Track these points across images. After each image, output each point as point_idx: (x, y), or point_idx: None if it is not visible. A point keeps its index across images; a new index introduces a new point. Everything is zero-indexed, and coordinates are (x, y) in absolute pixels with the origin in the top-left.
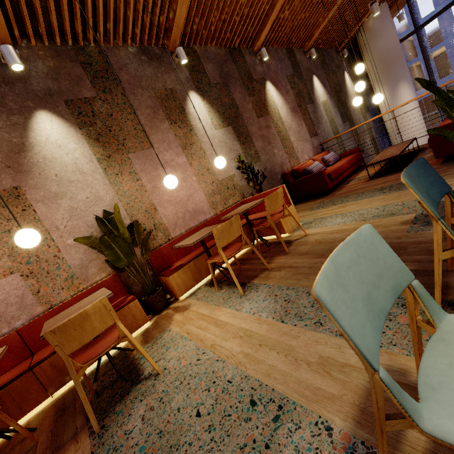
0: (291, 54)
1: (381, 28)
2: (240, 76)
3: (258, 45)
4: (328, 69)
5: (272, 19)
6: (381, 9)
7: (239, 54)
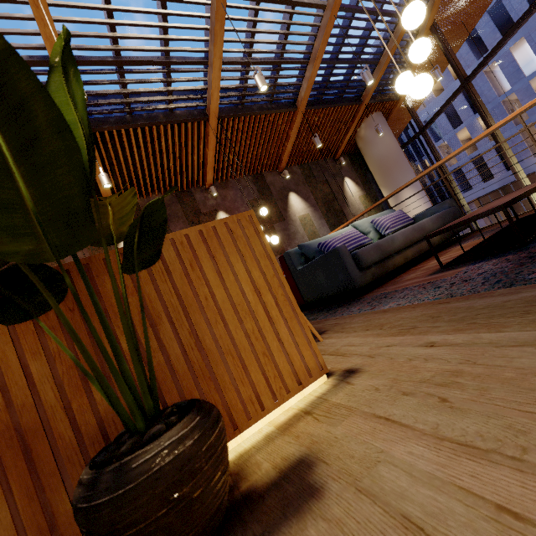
0: (260, 179)
1: (373, 136)
2: (185, 213)
3: (209, 183)
4: (315, 181)
5: (211, 167)
6: (370, 120)
7: (188, 195)
